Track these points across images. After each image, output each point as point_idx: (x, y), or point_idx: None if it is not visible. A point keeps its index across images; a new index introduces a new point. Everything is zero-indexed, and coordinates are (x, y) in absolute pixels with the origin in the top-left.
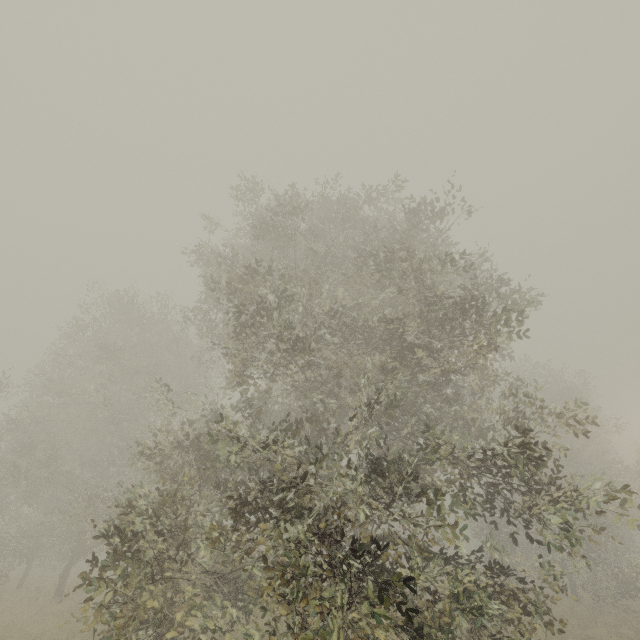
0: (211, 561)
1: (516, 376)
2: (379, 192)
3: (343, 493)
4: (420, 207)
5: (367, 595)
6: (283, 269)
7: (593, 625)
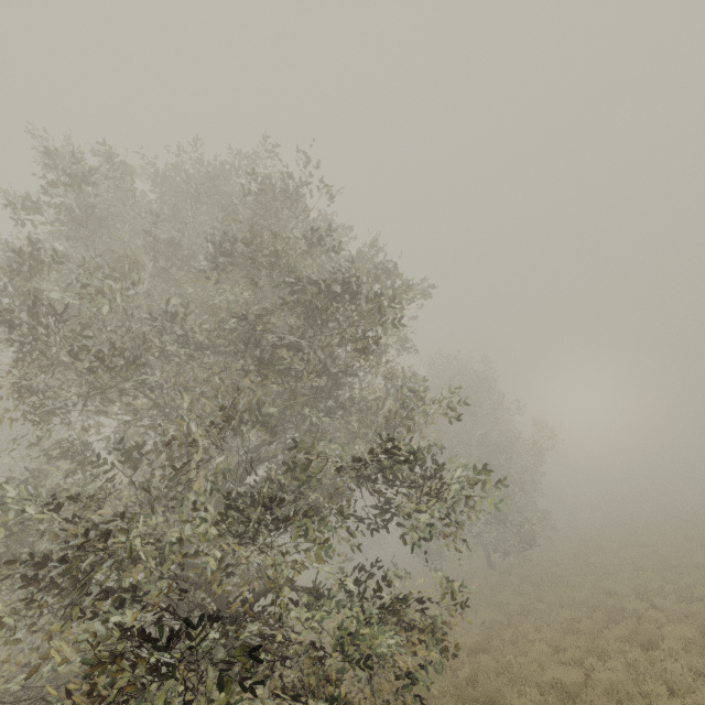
0: (30, 680)
1: (434, 370)
2: (249, 158)
3: (189, 553)
4: (289, 174)
5: (205, 688)
6: (101, 256)
7: (502, 590)
